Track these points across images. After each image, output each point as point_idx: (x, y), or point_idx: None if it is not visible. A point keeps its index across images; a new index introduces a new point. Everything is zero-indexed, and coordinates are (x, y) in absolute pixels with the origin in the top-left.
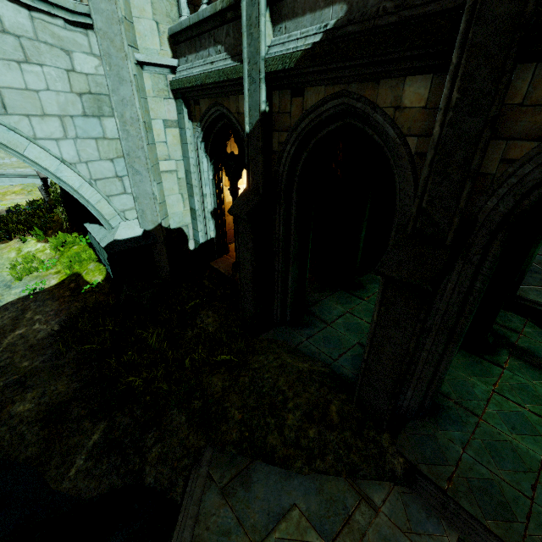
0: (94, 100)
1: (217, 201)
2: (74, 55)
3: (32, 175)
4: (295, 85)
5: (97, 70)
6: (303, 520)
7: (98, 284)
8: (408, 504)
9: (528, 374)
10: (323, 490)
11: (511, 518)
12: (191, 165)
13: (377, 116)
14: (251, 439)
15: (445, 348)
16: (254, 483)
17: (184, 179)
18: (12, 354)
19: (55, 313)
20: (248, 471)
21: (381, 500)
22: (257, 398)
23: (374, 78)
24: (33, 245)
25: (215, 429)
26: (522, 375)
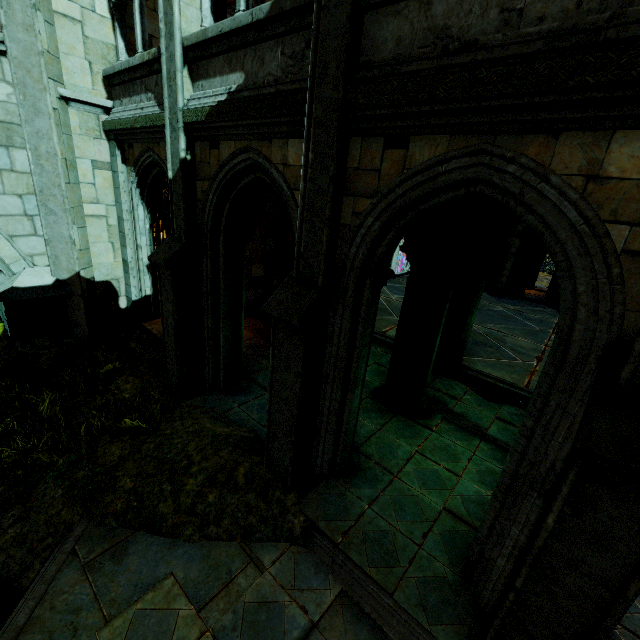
0: (2, 128)
1: None
2: None
3: None
4: (211, 137)
5: (10, 98)
6: (176, 588)
7: None
8: (300, 562)
9: (454, 436)
10: (209, 557)
11: (395, 564)
12: (124, 212)
13: (274, 171)
14: (139, 508)
15: (346, 396)
16: (129, 555)
17: (116, 227)
18: None
19: None
20: (126, 543)
21: (271, 561)
22: (157, 464)
23: (267, 138)
24: None
25: (97, 501)
26: (448, 437)
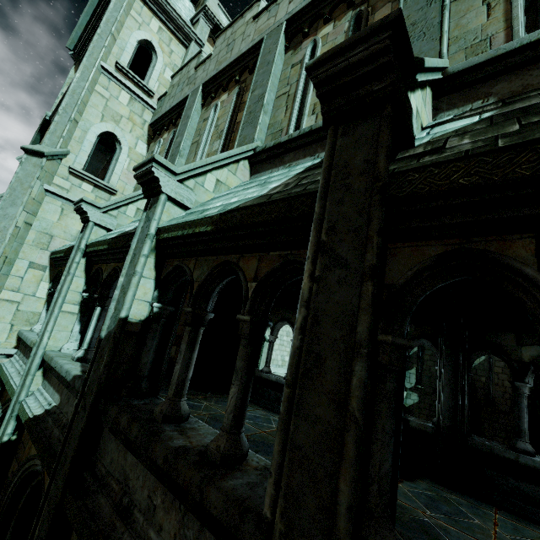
0: None
1: None
2: None
3: None
4: None
5: None
6: None
7: None
8: None
9: None
10: None
11: None
12: None
13: None
14: None
15: None
16: None
17: None
18: None
19: None
20: None
21: None
22: None
23: None
24: None
25: None
26: None
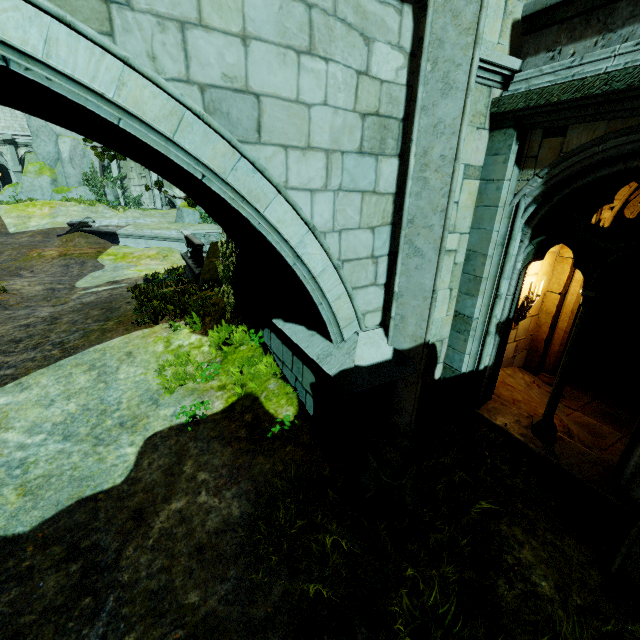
0: (378, 126)
1: (515, 306)
2: (375, 46)
3: (170, 238)
4: None
5: (396, 76)
6: None
7: (290, 424)
8: None
9: None
10: None
11: None
12: (491, 243)
13: None
14: None
15: None
16: None
17: (460, 266)
18: (168, 561)
19: (229, 473)
20: None
21: None
22: None
23: None
24: (186, 336)
25: None
26: None
